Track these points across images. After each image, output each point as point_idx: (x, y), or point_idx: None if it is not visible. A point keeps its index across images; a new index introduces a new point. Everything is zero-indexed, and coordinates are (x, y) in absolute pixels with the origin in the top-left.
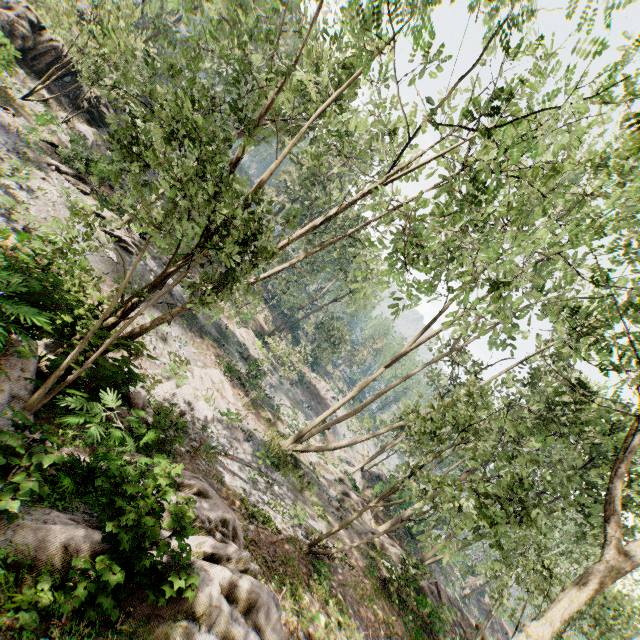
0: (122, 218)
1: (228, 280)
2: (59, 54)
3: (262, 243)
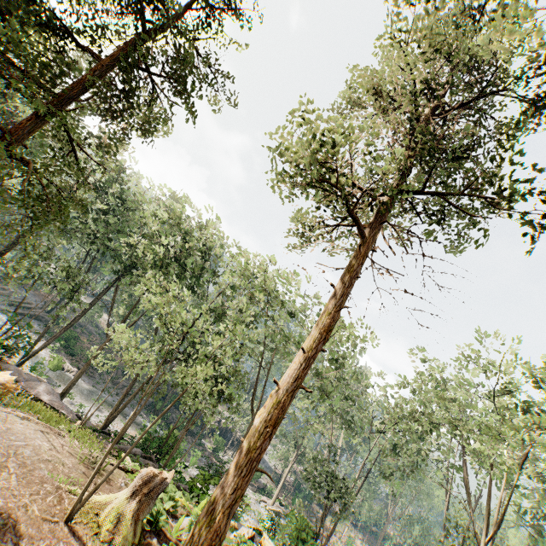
0: (273, 497)
1: (346, 507)
2: (226, 427)
3: (350, 491)
